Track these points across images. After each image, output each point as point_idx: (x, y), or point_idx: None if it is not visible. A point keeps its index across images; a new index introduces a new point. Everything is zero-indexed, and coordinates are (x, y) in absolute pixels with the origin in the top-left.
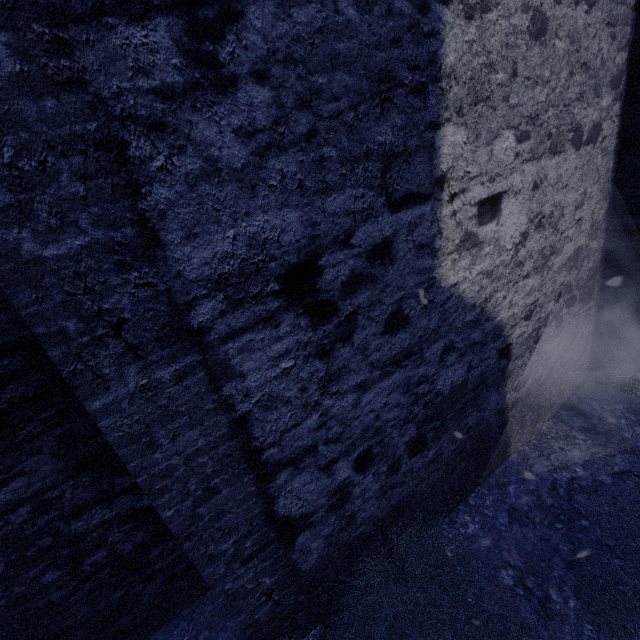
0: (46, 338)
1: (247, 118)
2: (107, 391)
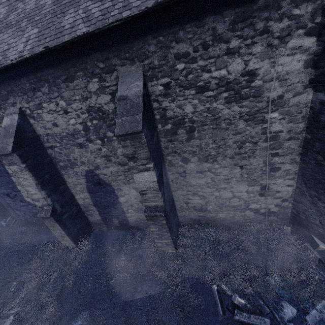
0: None
1: None
2: None
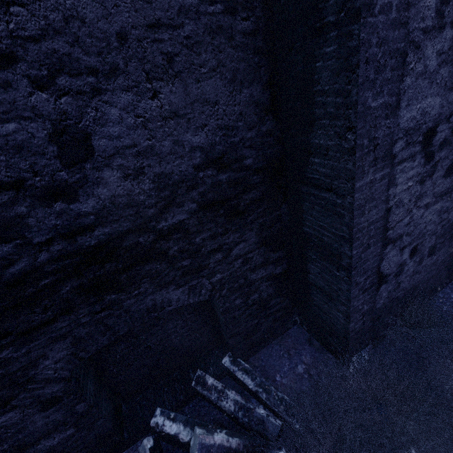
0: (358, 147)
1: (442, 46)
2: (362, 179)
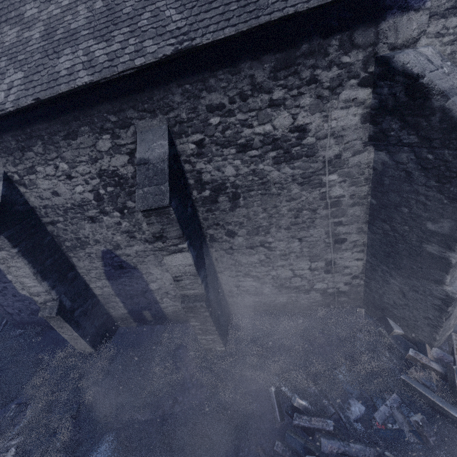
0: None
1: None
2: None
